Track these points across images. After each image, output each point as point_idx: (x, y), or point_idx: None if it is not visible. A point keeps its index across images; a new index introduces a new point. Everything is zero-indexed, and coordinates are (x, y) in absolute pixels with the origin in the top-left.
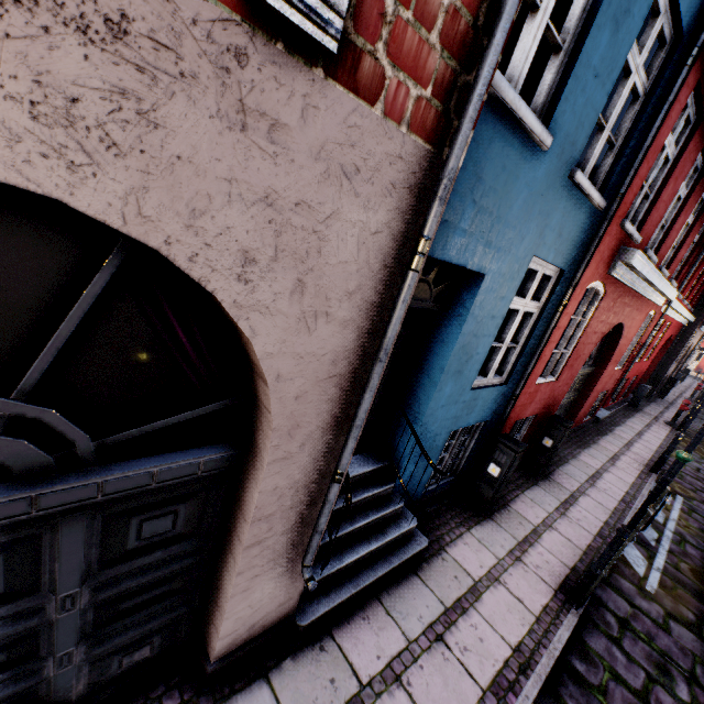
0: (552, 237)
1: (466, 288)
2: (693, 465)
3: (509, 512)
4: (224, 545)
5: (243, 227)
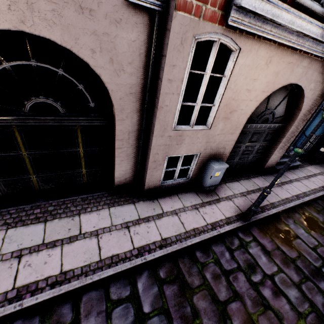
0: None
1: None
2: None
3: None
4: (272, 144)
5: (312, 85)
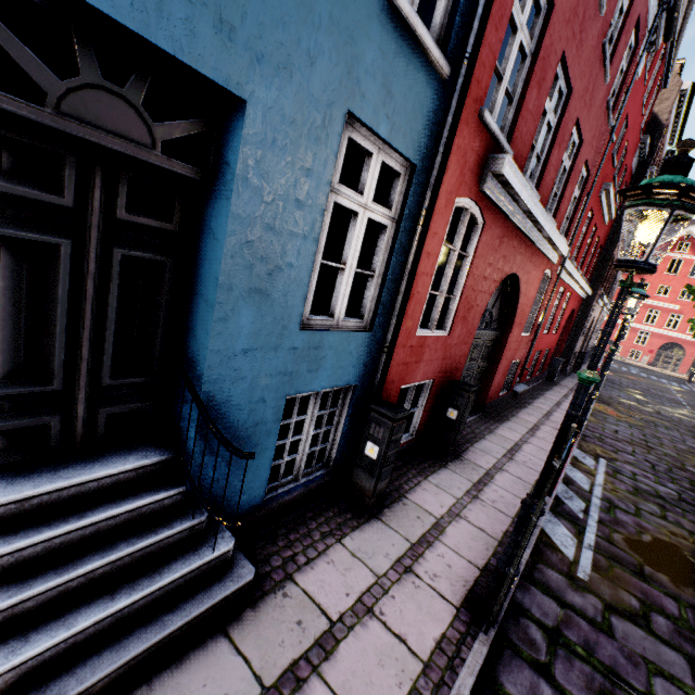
0: (375, 89)
1: (229, 137)
2: (611, 428)
3: (405, 505)
4: None
5: None
